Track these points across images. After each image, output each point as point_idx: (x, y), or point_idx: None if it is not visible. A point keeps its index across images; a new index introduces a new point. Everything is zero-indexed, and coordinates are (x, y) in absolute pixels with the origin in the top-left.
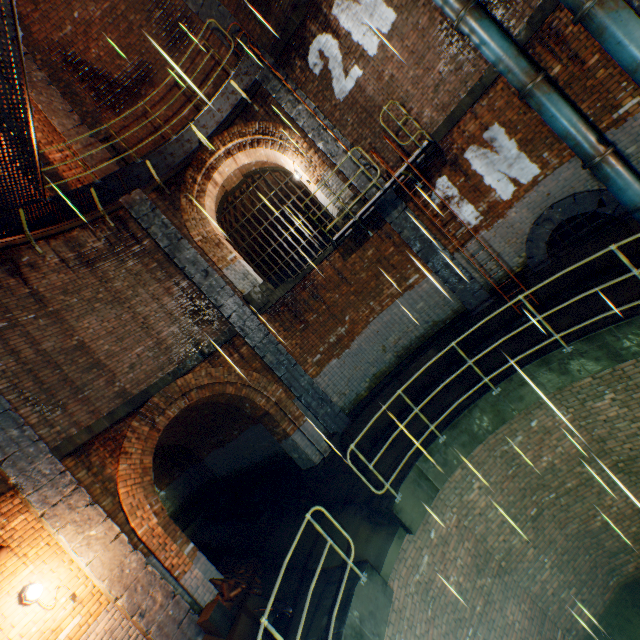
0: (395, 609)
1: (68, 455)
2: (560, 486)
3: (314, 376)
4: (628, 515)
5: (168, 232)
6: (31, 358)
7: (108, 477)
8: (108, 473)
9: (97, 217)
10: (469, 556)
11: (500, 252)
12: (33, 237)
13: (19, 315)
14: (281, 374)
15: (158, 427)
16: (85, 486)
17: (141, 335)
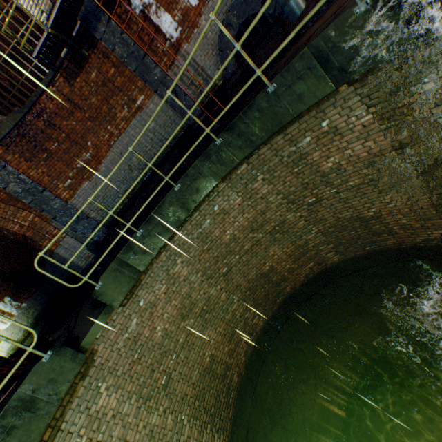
0: (97, 364)
1: None
2: (242, 250)
3: (69, 199)
4: (285, 260)
5: None
6: None
7: None
8: None
9: None
10: (176, 310)
11: (203, 66)
12: None
13: None
14: (29, 201)
15: None
16: None
17: None
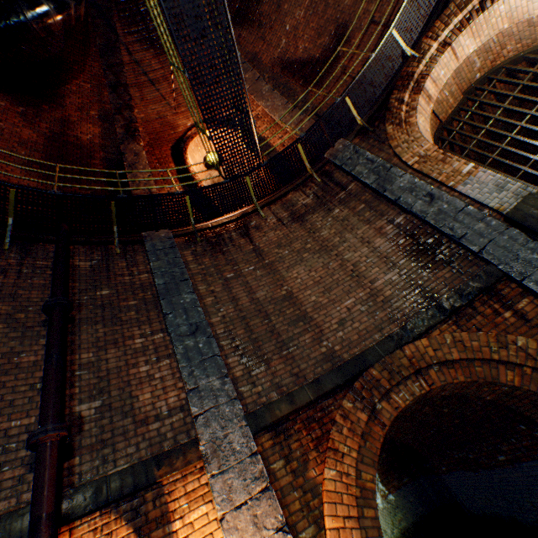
0: None
1: (264, 429)
2: None
3: None
4: None
5: (373, 166)
6: (245, 306)
7: (309, 484)
8: (310, 477)
9: (305, 177)
10: None
11: None
12: (259, 205)
13: (242, 267)
14: None
15: (380, 418)
16: (279, 488)
17: (349, 285)
